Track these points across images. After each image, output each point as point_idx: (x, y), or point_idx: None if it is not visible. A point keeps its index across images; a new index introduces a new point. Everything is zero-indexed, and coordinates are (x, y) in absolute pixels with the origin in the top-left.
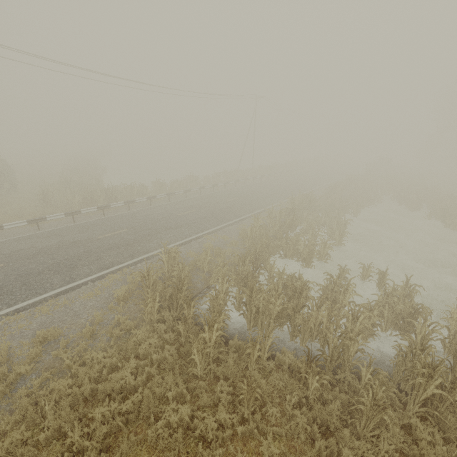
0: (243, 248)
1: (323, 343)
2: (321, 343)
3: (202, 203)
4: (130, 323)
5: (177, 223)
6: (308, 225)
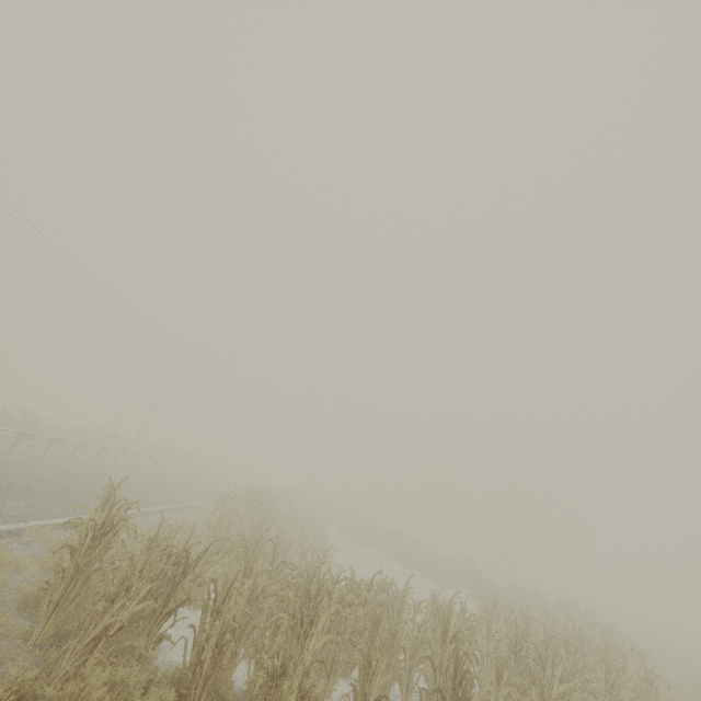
0: (195, 554)
1: (407, 690)
2: (404, 691)
3: (65, 466)
4: (18, 680)
5: (26, 485)
6: (280, 533)
